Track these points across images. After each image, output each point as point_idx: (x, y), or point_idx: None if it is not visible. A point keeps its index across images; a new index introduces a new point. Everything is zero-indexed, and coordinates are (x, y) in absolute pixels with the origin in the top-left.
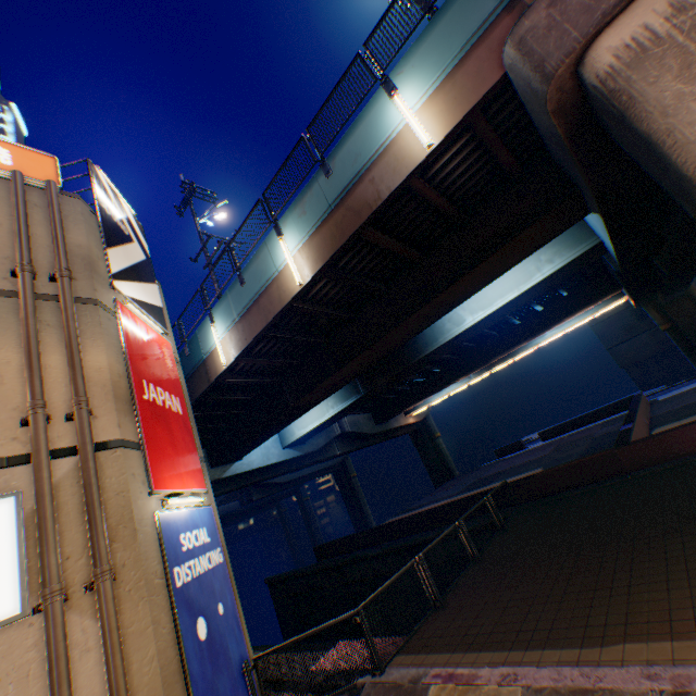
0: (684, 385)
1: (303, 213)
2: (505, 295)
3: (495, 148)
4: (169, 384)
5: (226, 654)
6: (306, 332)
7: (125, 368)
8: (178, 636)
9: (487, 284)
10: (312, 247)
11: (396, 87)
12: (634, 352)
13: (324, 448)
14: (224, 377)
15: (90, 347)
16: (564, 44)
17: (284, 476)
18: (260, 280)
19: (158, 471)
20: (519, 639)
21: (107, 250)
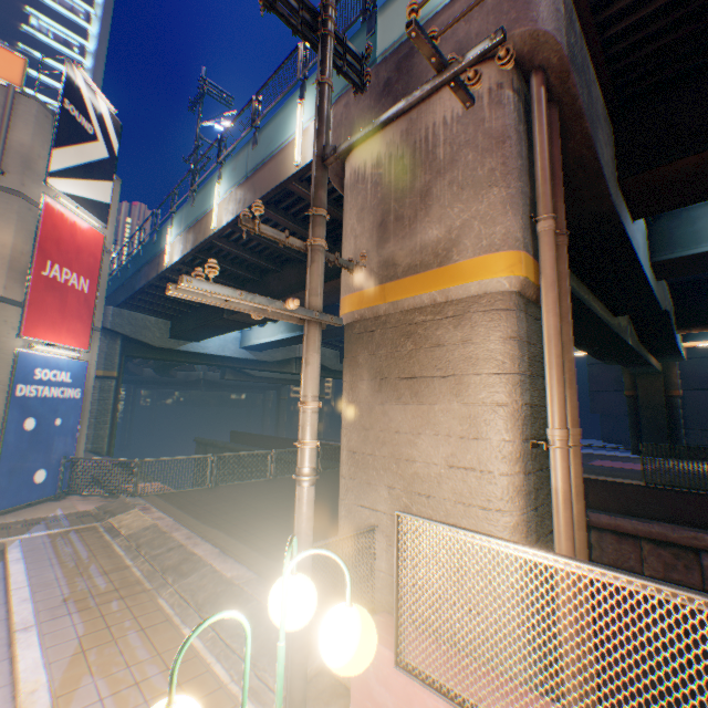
0: (627, 452)
1: (235, 169)
2: None
3: None
4: (82, 268)
5: (50, 446)
6: (240, 265)
7: (33, 249)
8: (5, 419)
9: None
10: (230, 202)
11: (306, 96)
12: (611, 405)
13: (283, 363)
14: (172, 274)
15: (4, 228)
16: (338, 144)
17: (258, 371)
18: (201, 209)
19: (33, 325)
20: (197, 511)
21: (53, 150)
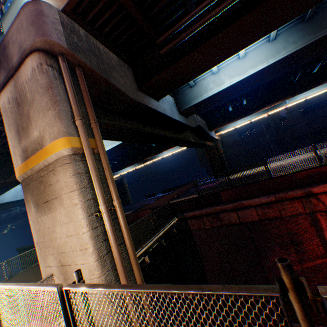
0: None
1: None
2: (107, 147)
3: None
4: None
5: None
6: None
7: None
8: None
9: None
10: None
11: None
12: (207, 162)
13: None
14: None
15: None
16: None
17: None
18: None
19: None
20: None
21: None
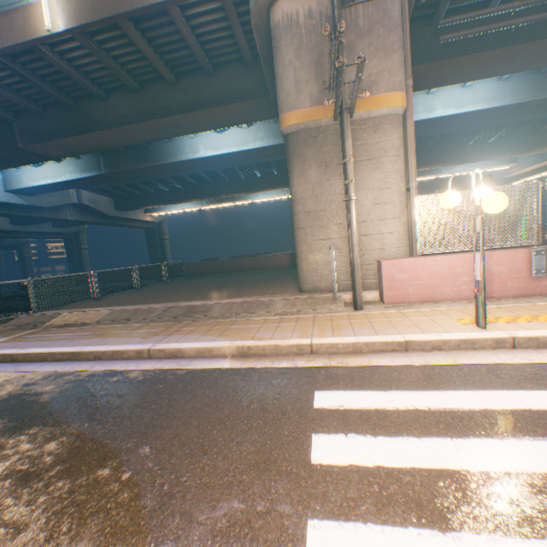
0: None
1: None
2: (230, 147)
3: (237, 29)
4: None
5: None
6: (52, 84)
7: None
8: None
9: (215, 129)
10: (72, 3)
11: None
12: None
13: (57, 210)
14: None
15: None
16: None
17: (5, 225)
18: None
19: None
20: (128, 304)
21: None
